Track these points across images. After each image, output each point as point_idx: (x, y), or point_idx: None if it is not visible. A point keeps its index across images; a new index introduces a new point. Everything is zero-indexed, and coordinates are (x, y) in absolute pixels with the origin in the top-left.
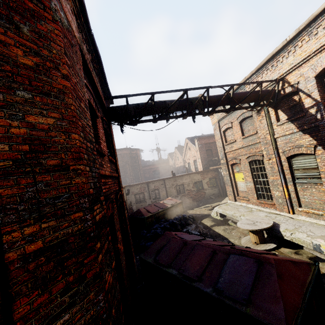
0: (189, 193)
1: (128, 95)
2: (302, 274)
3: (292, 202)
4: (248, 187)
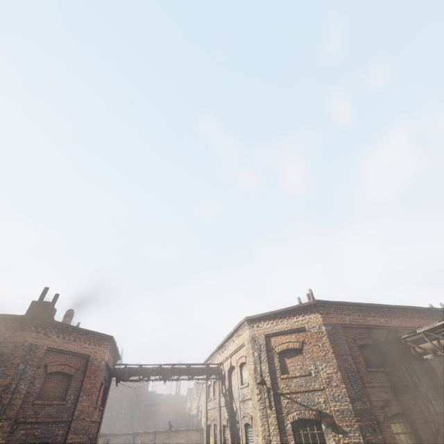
0: None
1: (126, 364)
2: None
3: None
4: None
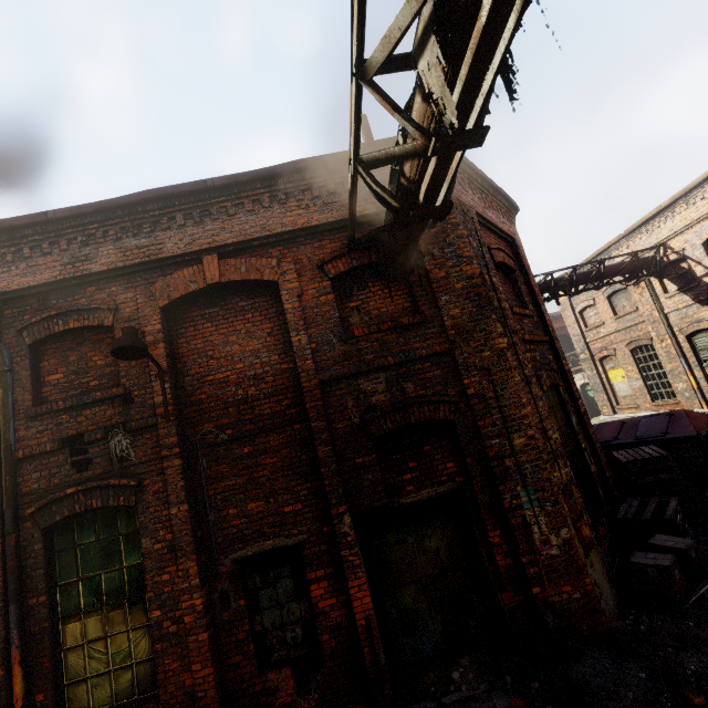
0: None
1: None
2: None
3: (703, 393)
4: (633, 388)
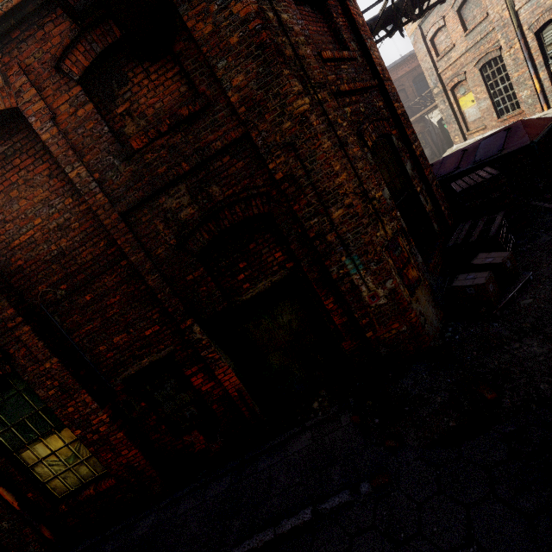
0: None
1: None
2: (545, 122)
3: (546, 95)
4: (482, 109)
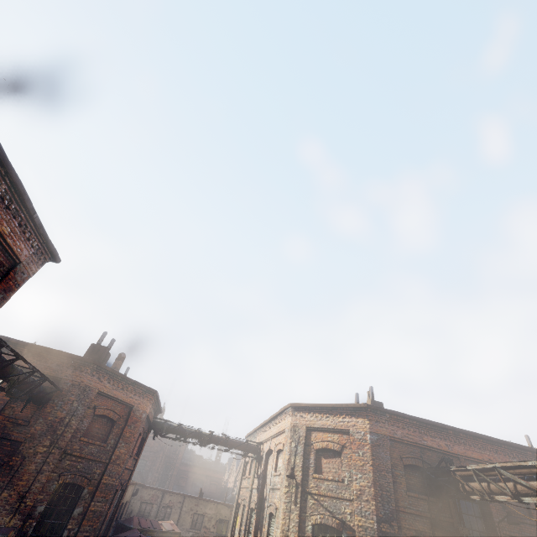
0: (205, 533)
1: (166, 420)
2: None
3: None
4: (236, 536)
